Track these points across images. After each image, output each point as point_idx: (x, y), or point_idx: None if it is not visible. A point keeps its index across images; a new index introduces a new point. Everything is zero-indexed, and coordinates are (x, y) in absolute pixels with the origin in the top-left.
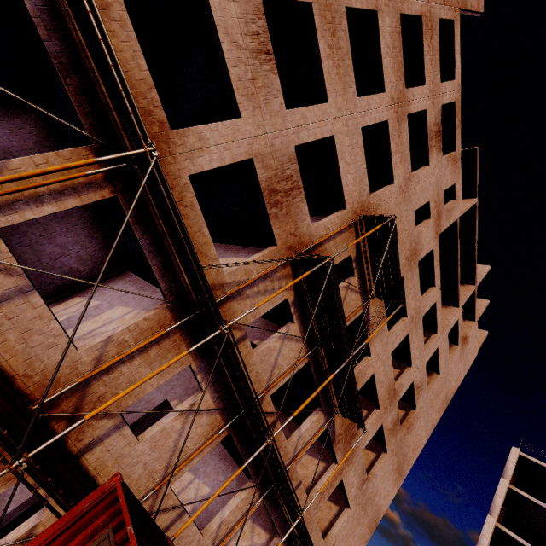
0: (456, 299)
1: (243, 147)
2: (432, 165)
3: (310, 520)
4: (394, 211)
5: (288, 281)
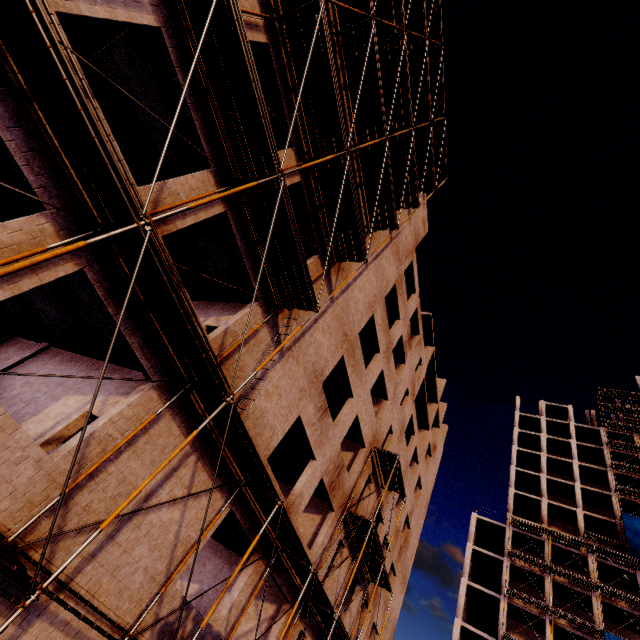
0: (427, 425)
1: (318, 476)
2: (407, 362)
3: None
4: (390, 417)
5: (341, 527)
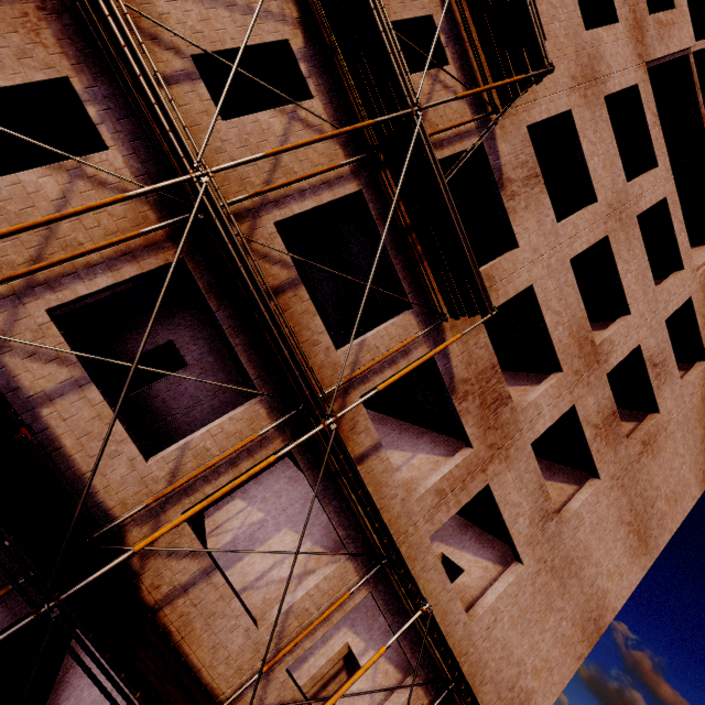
0: None
1: None
2: None
3: (417, 542)
4: None
5: (285, 8)
